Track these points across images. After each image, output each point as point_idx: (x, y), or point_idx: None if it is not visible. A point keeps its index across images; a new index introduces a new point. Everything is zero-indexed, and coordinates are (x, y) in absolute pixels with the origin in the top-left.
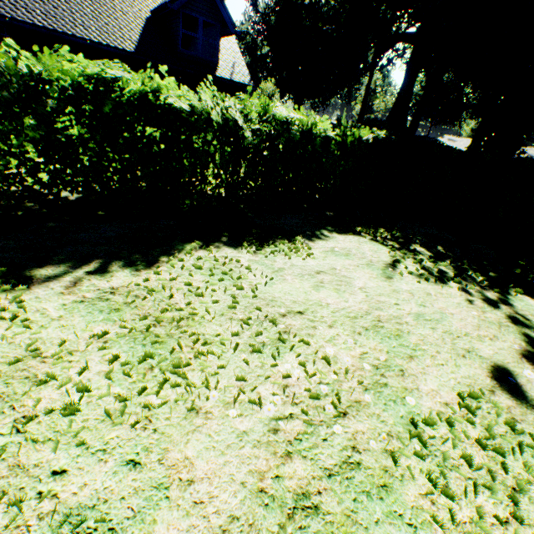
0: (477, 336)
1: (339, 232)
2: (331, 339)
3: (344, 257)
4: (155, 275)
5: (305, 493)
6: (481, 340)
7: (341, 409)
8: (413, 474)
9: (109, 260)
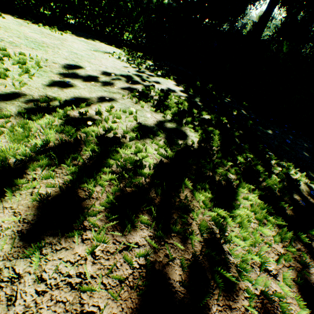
0: (94, 64)
1: (108, 45)
2: None
3: (84, 43)
4: None
5: None
6: (92, 64)
7: None
8: None
9: None
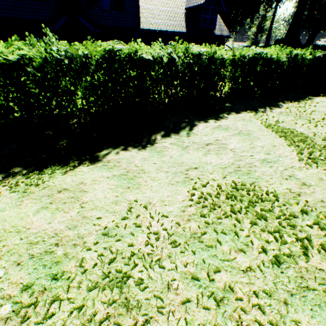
0: None
1: (314, 97)
2: None
3: None
4: (285, 109)
5: None
6: None
7: None
8: None
9: (269, 107)
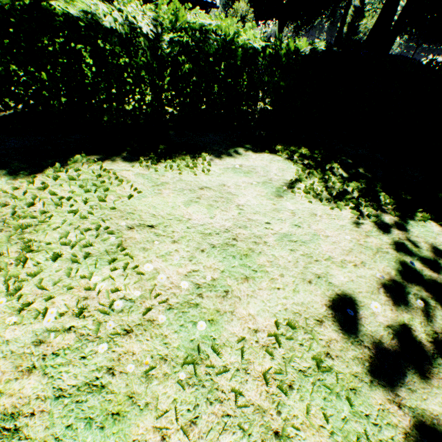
0: (341, 261)
1: (256, 150)
2: (166, 254)
3: (243, 174)
4: (29, 184)
5: (15, 413)
6: (343, 266)
7: (128, 326)
8: (156, 405)
9: None
